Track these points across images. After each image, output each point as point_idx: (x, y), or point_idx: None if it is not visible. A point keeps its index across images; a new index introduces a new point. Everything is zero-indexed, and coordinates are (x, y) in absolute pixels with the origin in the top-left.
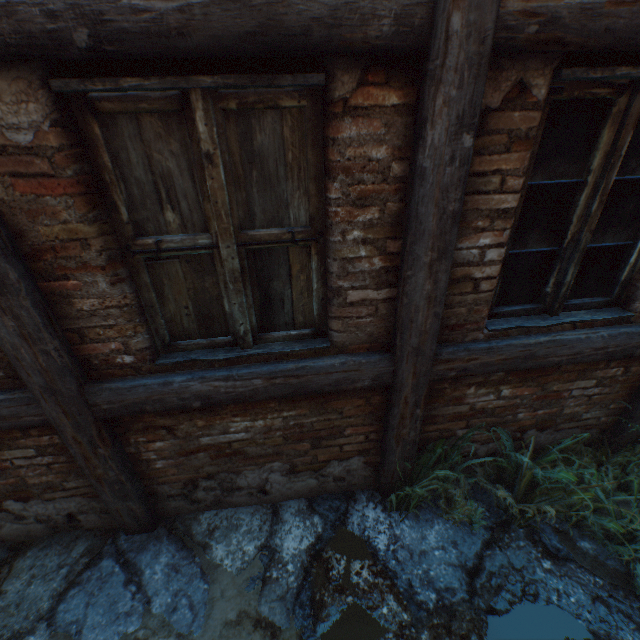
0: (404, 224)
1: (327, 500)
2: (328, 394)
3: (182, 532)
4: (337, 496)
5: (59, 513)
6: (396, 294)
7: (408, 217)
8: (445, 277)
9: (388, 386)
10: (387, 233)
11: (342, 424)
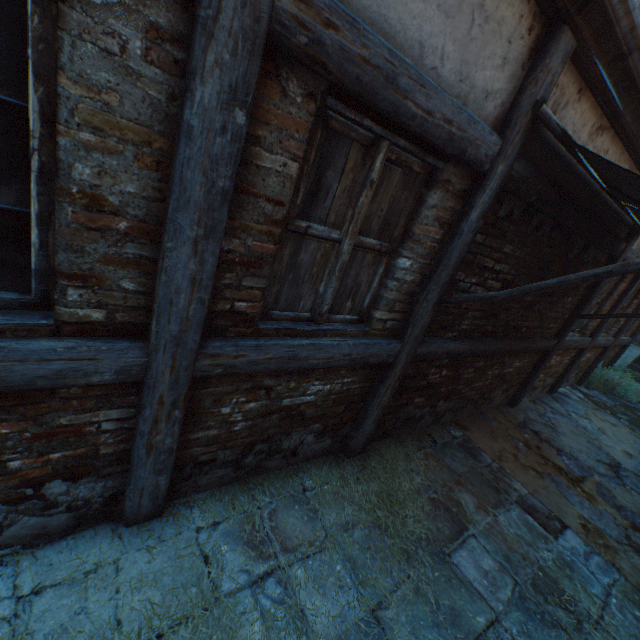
0: (634, 309)
1: (572, 386)
2: (598, 348)
3: (560, 393)
4: (572, 385)
5: (546, 384)
6: (622, 323)
7: (637, 309)
8: (632, 321)
9: (604, 347)
10: (631, 310)
11: (591, 358)
